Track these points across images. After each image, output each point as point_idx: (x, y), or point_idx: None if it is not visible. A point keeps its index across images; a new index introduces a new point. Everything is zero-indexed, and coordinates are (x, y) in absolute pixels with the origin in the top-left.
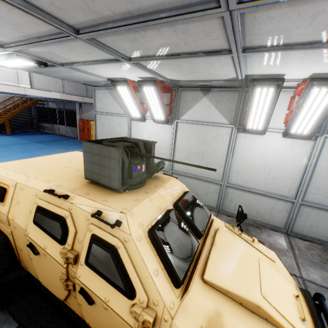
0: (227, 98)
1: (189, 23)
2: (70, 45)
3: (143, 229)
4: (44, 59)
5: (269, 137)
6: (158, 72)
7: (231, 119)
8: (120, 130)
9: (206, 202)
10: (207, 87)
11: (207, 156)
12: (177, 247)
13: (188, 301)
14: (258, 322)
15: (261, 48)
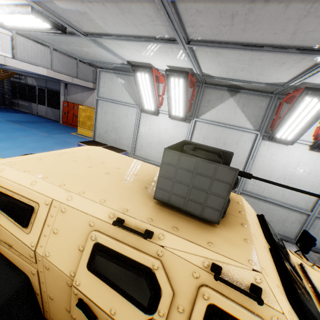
0: (256, 102)
1: None
2: (125, 8)
3: (284, 296)
4: (67, 22)
5: (295, 148)
6: (201, 63)
7: (257, 125)
8: (126, 121)
9: None
10: (233, 87)
11: None
12: (316, 316)
13: None
14: None
15: None
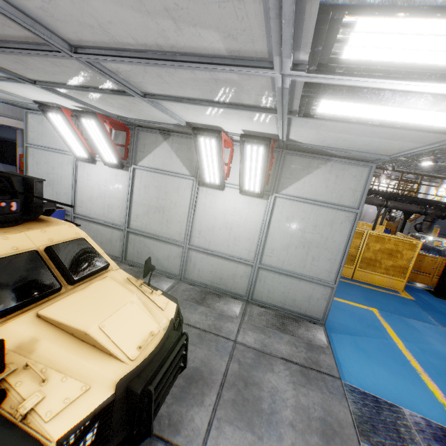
0: (188, 145)
1: (56, 58)
2: None
3: None
4: None
5: (229, 193)
6: (90, 103)
7: (192, 170)
8: (62, 172)
9: (168, 268)
10: (169, 130)
11: (169, 212)
12: (14, 284)
13: (2, 331)
14: (82, 348)
15: (158, 96)
